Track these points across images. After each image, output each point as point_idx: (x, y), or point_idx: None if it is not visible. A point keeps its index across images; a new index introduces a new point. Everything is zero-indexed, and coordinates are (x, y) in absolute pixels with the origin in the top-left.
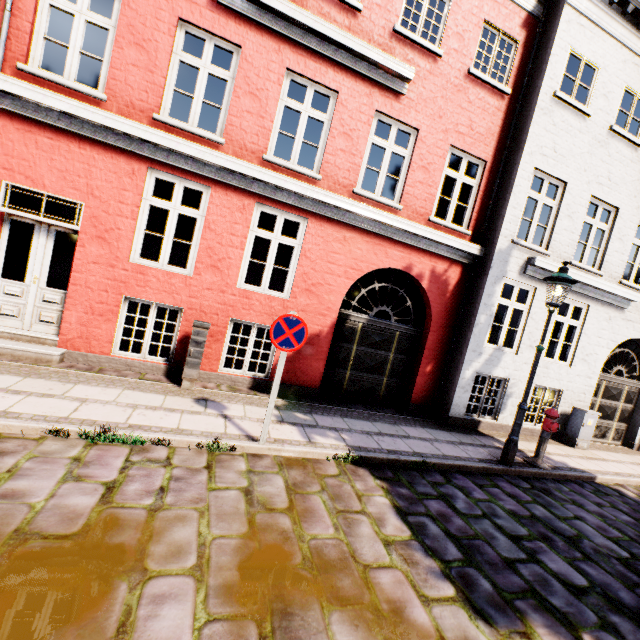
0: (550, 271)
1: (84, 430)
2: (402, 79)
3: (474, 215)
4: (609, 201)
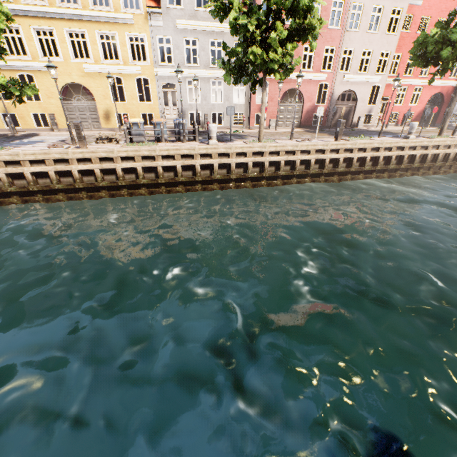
0: None
1: None
2: None
3: None
4: None
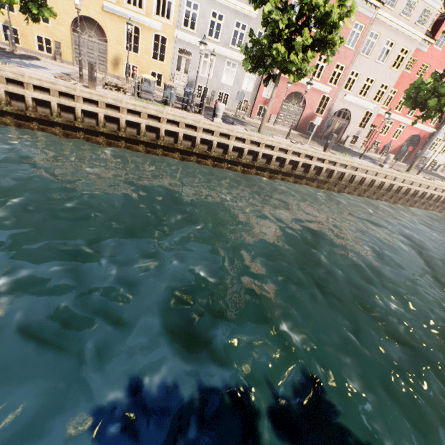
0: None
1: None
2: None
3: (437, 122)
4: None
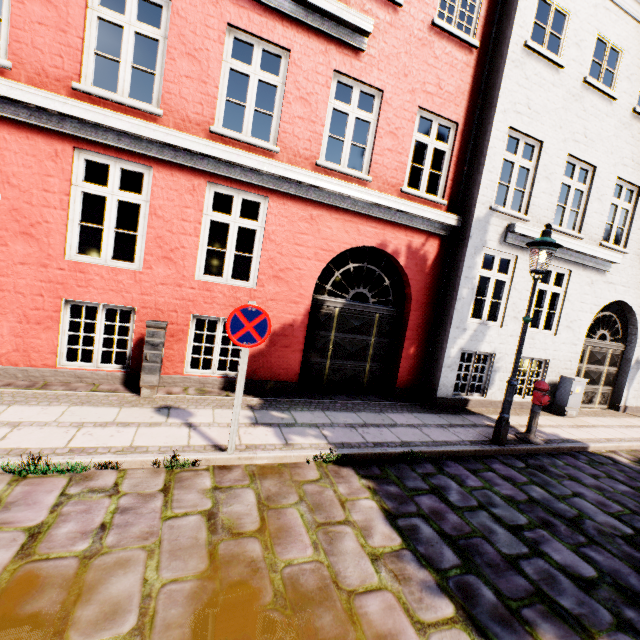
0: (531, 237)
1: (7, 463)
2: (360, 33)
3: (449, 183)
4: (586, 159)
